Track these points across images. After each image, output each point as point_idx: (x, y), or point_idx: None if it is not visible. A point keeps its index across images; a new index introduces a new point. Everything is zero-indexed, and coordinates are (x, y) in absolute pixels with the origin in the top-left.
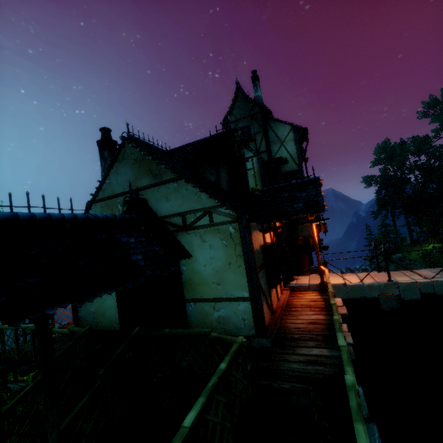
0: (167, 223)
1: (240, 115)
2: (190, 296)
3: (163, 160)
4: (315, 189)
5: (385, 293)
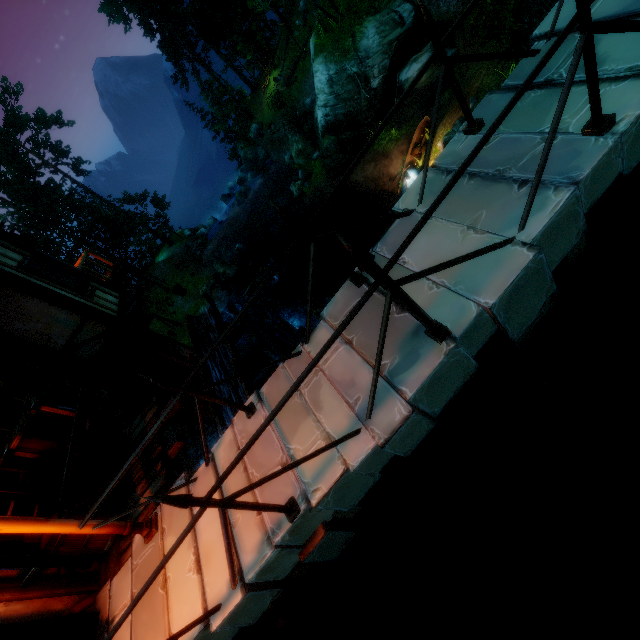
0: None
1: None
2: None
3: None
4: None
5: (311, 537)
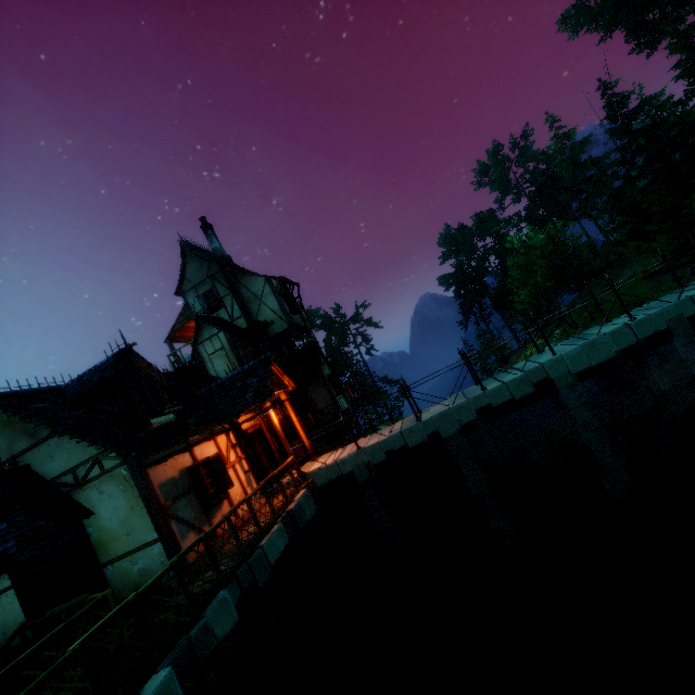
0: (59, 485)
1: (197, 278)
2: (106, 559)
3: (33, 417)
4: (265, 370)
5: (358, 464)
